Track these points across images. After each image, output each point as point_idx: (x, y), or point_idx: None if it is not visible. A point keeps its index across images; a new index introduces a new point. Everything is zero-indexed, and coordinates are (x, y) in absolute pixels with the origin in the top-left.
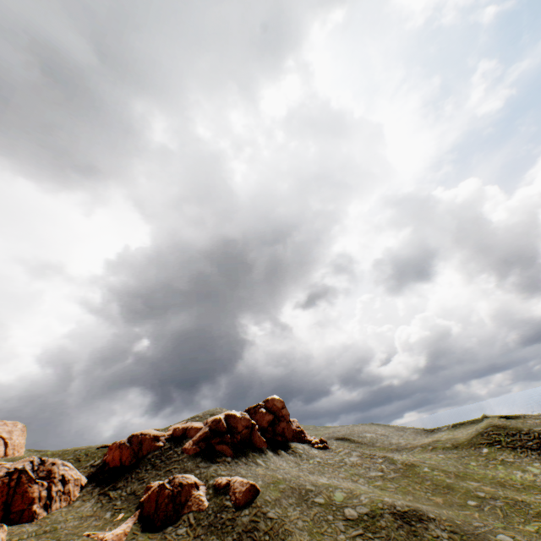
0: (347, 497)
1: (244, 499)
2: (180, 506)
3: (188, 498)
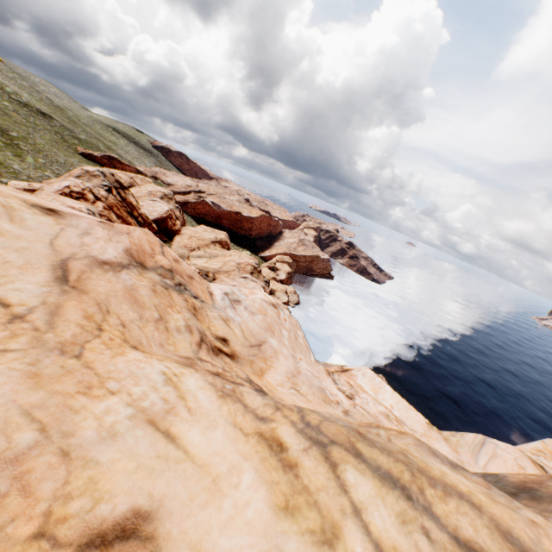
0: (15, 92)
1: None
2: None
3: None
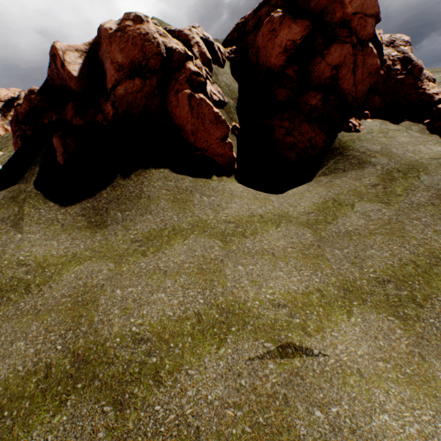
0: None
1: None
2: None
3: None
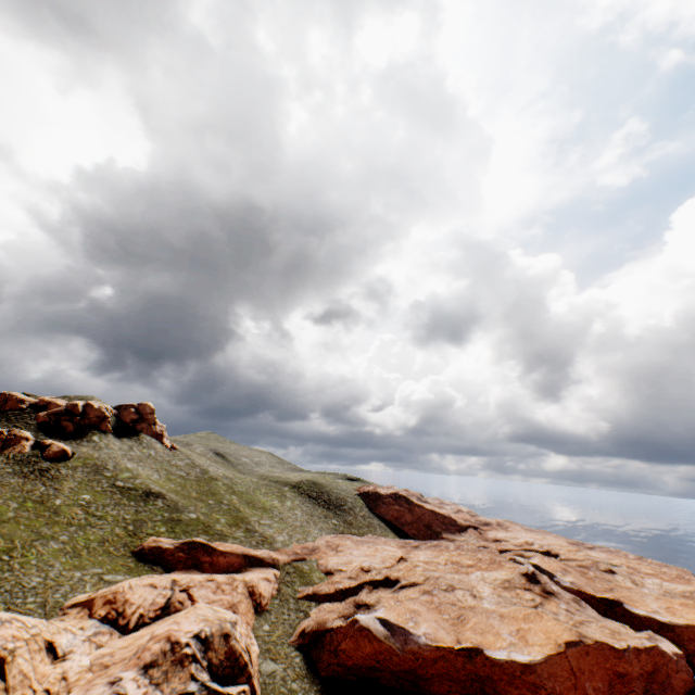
0: (131, 476)
1: (54, 455)
2: (9, 447)
3: (18, 444)
